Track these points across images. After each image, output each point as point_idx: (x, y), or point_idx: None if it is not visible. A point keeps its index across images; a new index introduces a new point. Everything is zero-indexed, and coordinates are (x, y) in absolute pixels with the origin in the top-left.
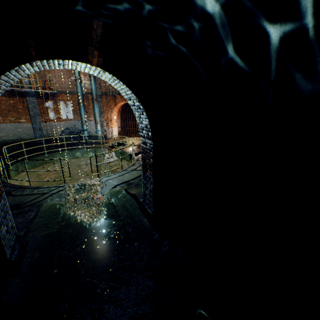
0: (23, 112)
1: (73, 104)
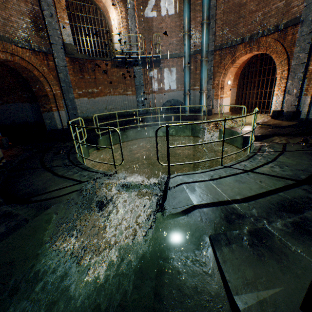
0: (129, 84)
1: (178, 70)
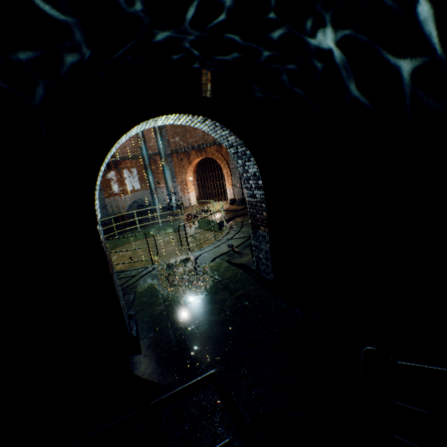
0: None
1: (139, 171)
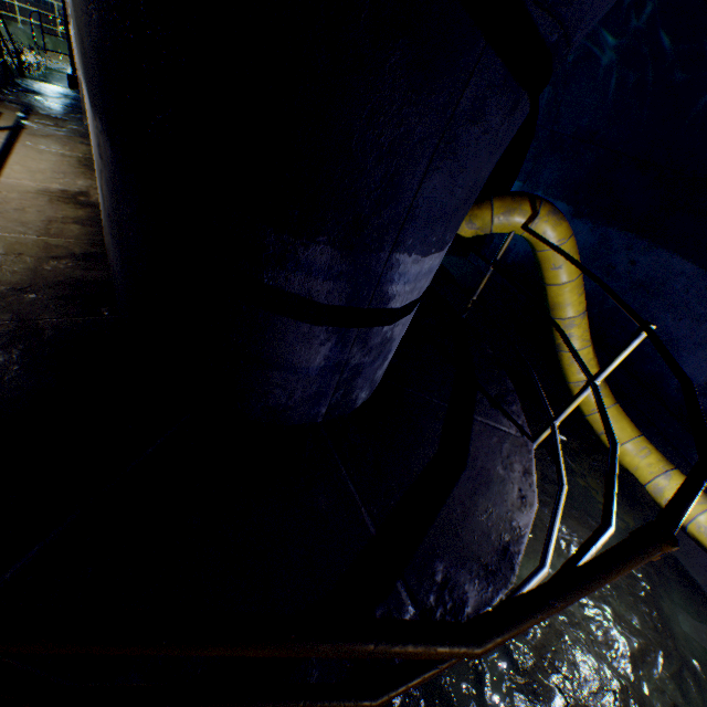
0: None
1: None
